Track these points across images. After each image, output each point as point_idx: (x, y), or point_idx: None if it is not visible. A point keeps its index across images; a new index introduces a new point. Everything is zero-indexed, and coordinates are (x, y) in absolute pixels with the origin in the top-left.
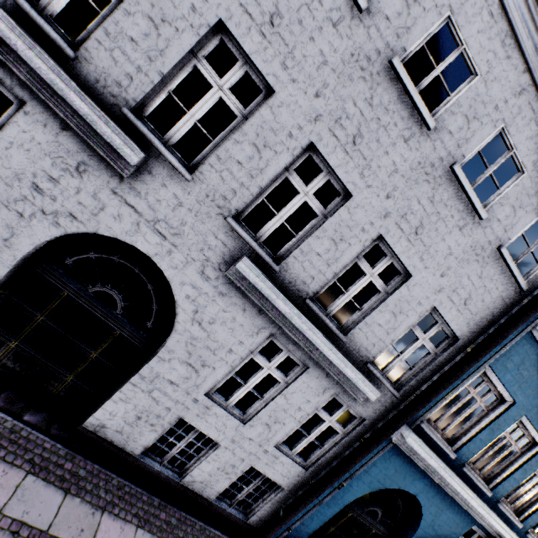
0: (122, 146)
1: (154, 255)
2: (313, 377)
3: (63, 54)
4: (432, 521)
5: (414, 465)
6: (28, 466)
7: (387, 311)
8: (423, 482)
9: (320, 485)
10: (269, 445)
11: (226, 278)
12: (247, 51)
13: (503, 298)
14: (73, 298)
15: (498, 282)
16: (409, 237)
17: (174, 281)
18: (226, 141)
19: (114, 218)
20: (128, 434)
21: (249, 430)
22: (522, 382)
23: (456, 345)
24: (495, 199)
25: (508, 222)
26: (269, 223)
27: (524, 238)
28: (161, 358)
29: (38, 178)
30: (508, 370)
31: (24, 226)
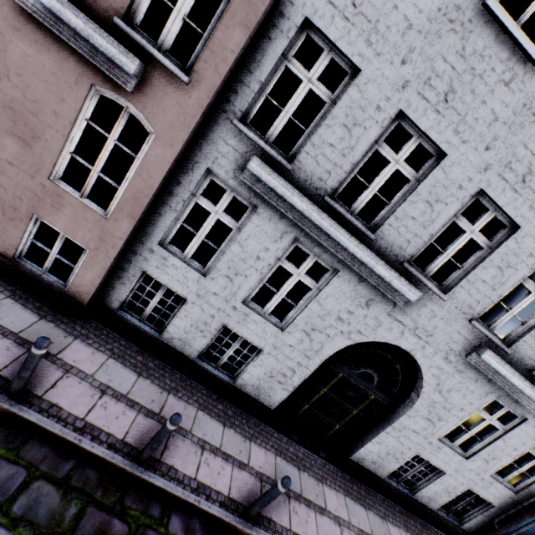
0: (407, 291)
1: (411, 350)
2: (531, 426)
3: (365, 237)
4: None
5: None
6: (341, 490)
7: None
8: None
9: (531, 507)
10: (485, 474)
11: (464, 360)
12: (500, 205)
13: None
14: (345, 377)
15: None
16: None
17: (424, 365)
18: (475, 269)
19: (386, 330)
20: (379, 464)
21: (469, 464)
22: None
23: None
24: None
25: None
26: (501, 317)
27: None
28: (408, 415)
29: (340, 313)
30: None
31: (329, 342)
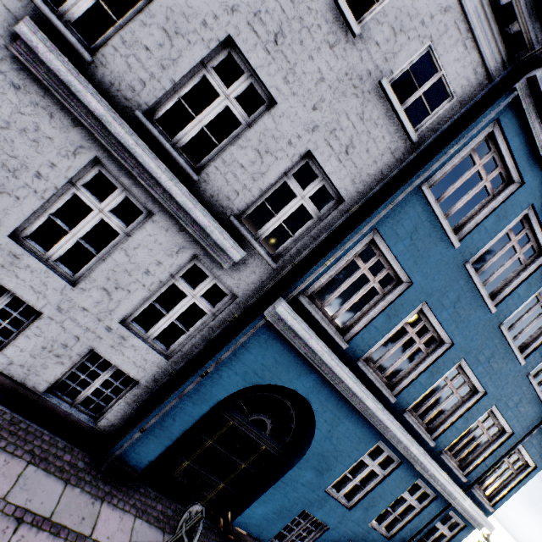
0: None
1: None
2: (162, 228)
3: None
4: (329, 432)
5: (299, 355)
6: None
7: (250, 148)
8: (312, 379)
9: (184, 377)
10: (112, 320)
11: (18, 63)
12: None
13: (392, 152)
14: None
15: (385, 130)
16: (268, 46)
17: None
18: None
19: None
20: None
21: (81, 296)
22: (418, 257)
23: (342, 207)
24: (371, 14)
25: (389, 49)
26: None
27: (411, 77)
28: None
29: None
30: (400, 238)
31: None
